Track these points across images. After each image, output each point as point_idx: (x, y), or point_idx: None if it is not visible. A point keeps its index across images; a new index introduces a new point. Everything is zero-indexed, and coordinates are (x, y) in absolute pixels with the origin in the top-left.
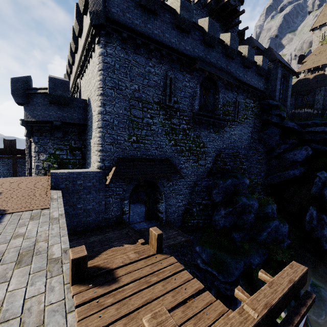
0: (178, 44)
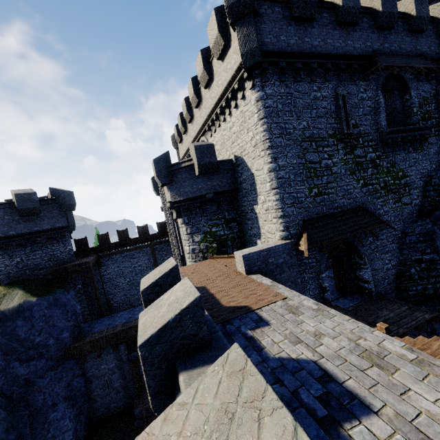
0: (344, 47)
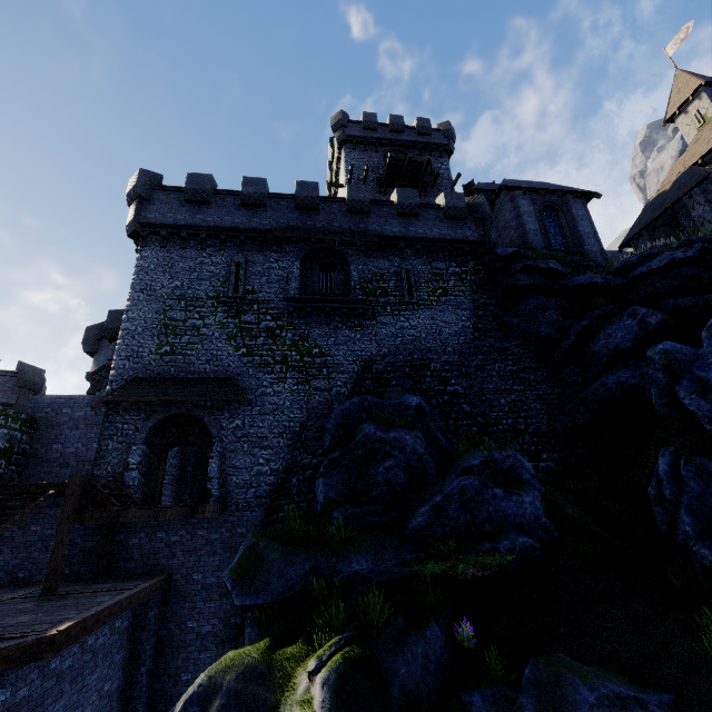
0: (247, 223)
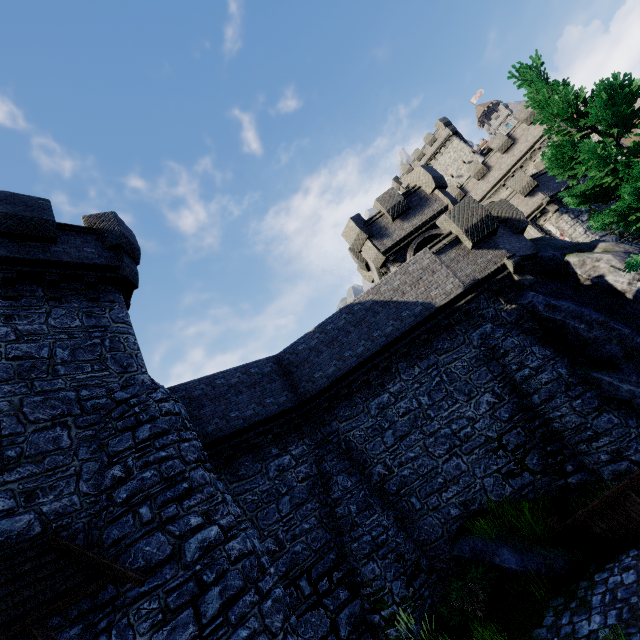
0: None
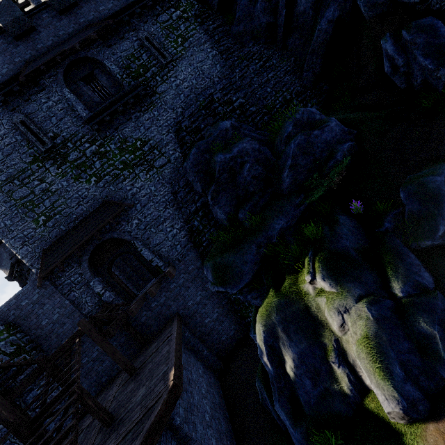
0: None
